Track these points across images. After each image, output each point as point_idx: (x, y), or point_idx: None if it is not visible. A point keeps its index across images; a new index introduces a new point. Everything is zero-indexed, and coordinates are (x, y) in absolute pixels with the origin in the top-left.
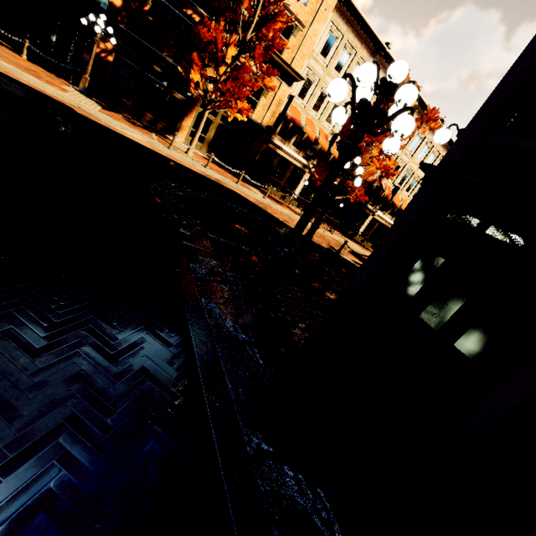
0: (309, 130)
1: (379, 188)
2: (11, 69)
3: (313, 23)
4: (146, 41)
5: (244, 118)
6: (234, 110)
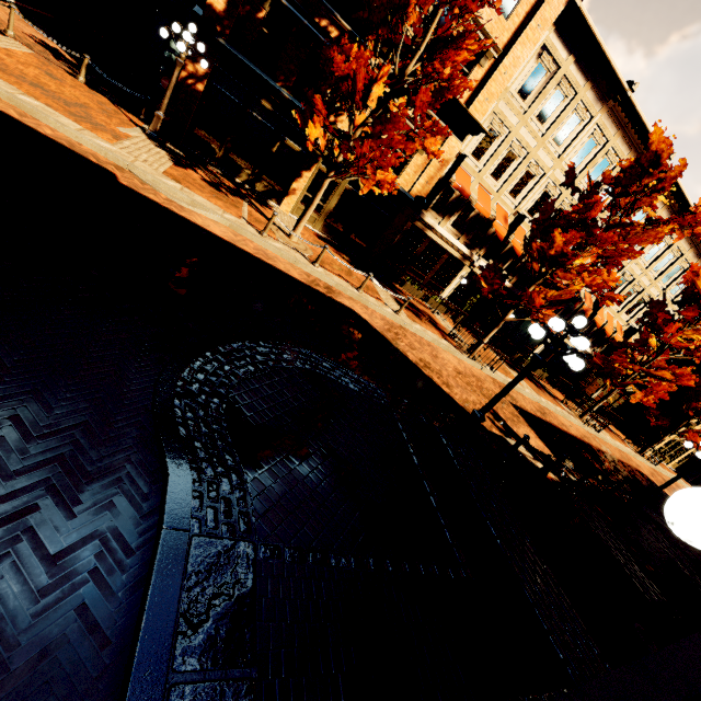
0: (481, 207)
1: (576, 298)
2: (32, 110)
3: (515, 47)
4: (254, 64)
5: (385, 191)
6: (370, 181)
